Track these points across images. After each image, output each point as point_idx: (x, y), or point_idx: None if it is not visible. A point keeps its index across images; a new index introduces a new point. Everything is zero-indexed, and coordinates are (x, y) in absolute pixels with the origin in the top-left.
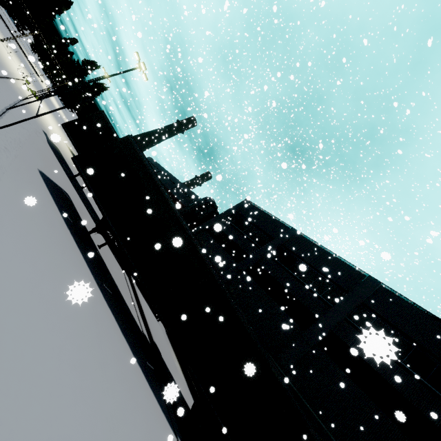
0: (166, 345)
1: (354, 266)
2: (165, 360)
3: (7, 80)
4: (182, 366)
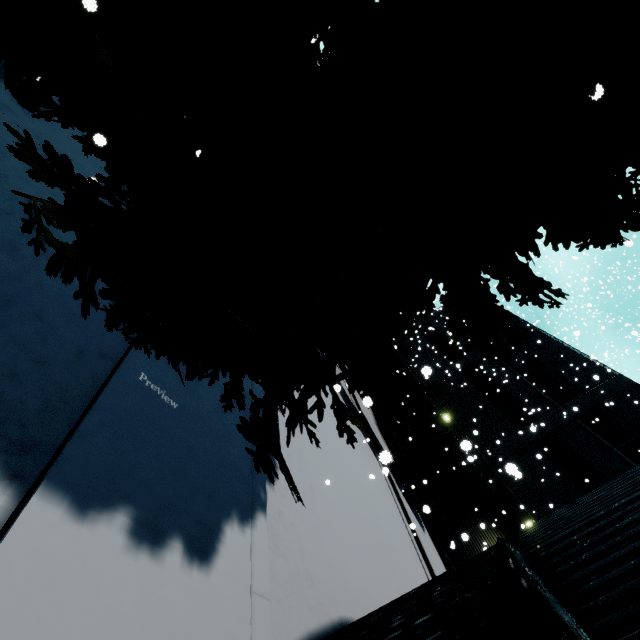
0: (374, 425)
1: (600, 363)
2: (372, 428)
3: None
4: (392, 453)
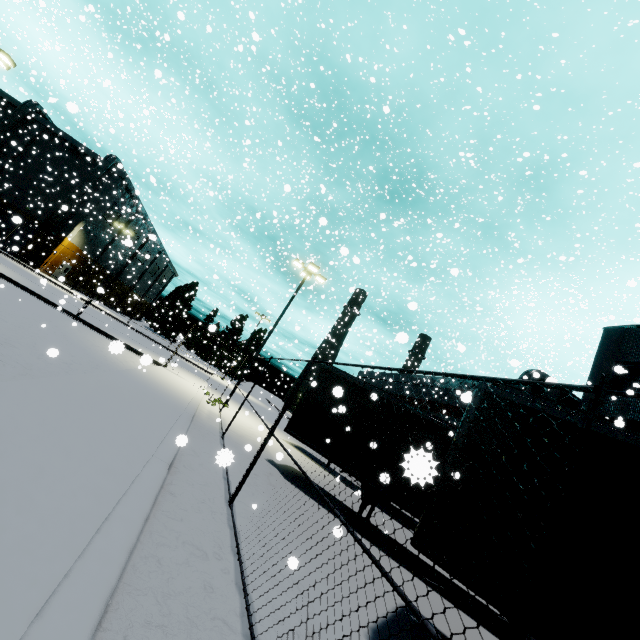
0: None
1: None
2: None
3: (194, 420)
4: None
